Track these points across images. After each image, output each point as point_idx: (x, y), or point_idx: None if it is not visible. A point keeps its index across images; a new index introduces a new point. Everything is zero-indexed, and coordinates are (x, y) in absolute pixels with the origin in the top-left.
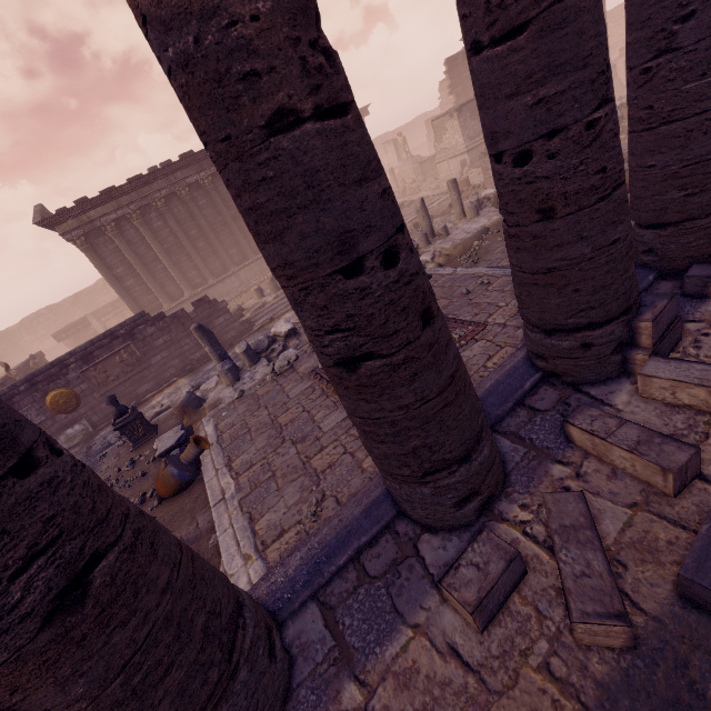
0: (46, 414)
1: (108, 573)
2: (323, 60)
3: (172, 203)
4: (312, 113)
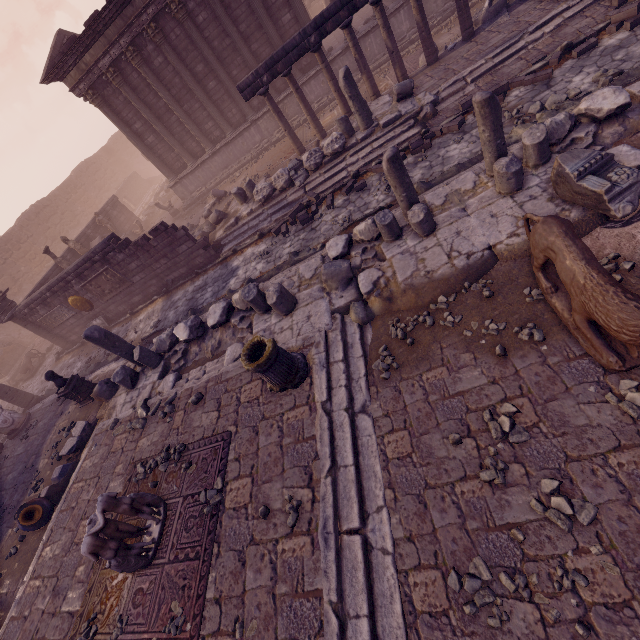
0: (74, 310)
1: None
2: None
3: (167, 26)
4: None
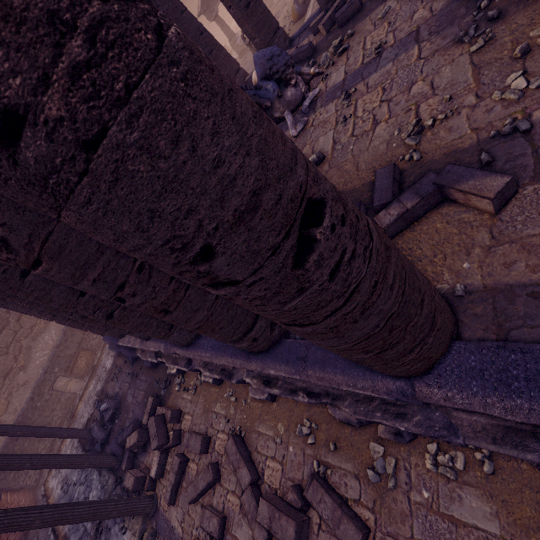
0: None
1: (252, 6)
2: None
3: None
4: None
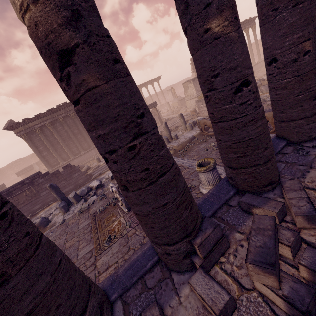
0: None
1: None
2: None
3: (67, 119)
4: None
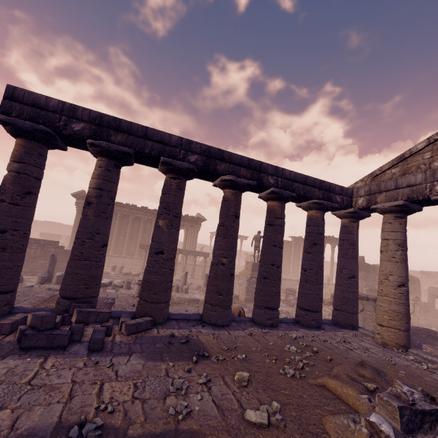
0: None
1: None
2: (18, 197)
3: (125, 218)
4: (9, 202)
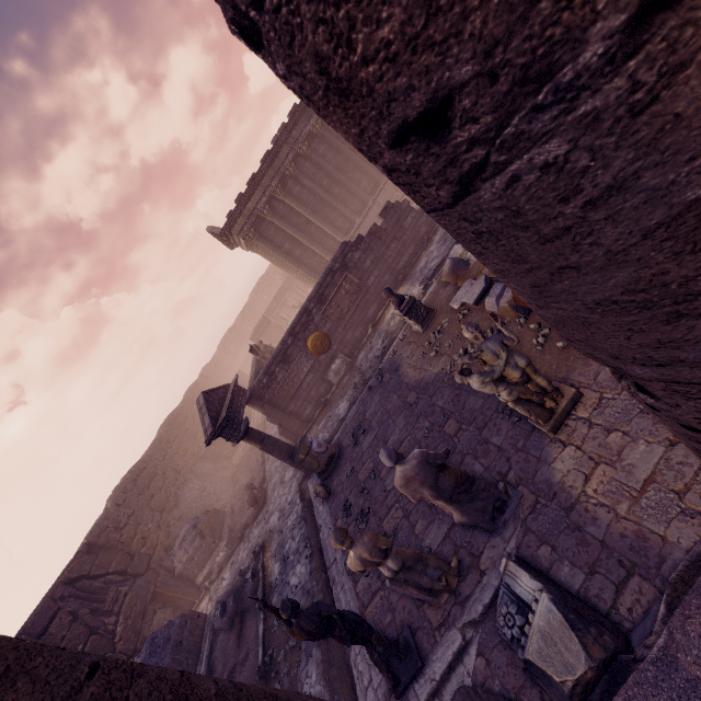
0: (312, 359)
1: None
2: None
3: (299, 165)
4: None
